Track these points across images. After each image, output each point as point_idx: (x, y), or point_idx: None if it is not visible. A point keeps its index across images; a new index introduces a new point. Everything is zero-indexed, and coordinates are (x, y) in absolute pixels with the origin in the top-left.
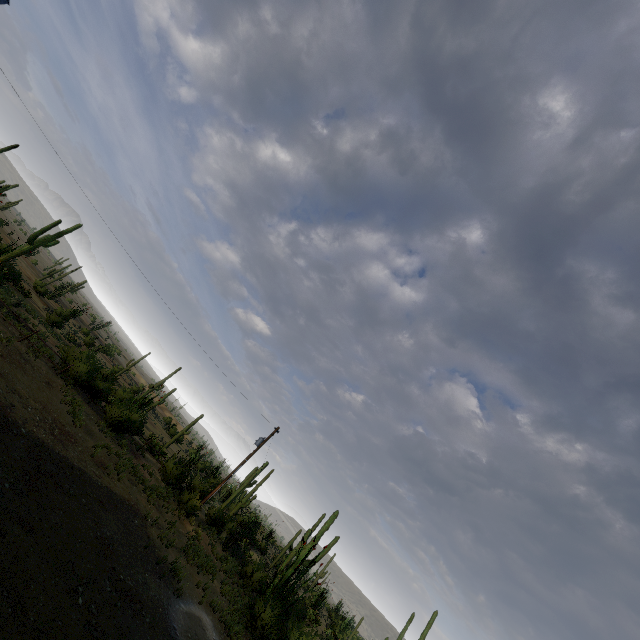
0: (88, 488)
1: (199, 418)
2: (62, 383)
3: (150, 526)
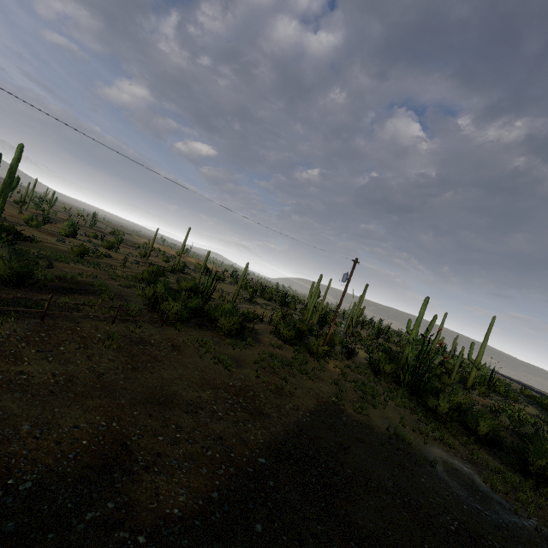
0: (322, 442)
1: (246, 267)
2: (173, 331)
3: (343, 407)
